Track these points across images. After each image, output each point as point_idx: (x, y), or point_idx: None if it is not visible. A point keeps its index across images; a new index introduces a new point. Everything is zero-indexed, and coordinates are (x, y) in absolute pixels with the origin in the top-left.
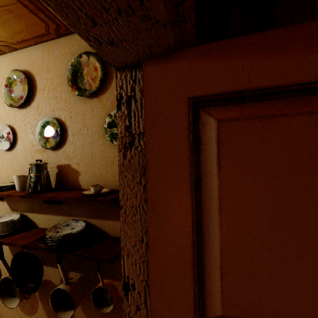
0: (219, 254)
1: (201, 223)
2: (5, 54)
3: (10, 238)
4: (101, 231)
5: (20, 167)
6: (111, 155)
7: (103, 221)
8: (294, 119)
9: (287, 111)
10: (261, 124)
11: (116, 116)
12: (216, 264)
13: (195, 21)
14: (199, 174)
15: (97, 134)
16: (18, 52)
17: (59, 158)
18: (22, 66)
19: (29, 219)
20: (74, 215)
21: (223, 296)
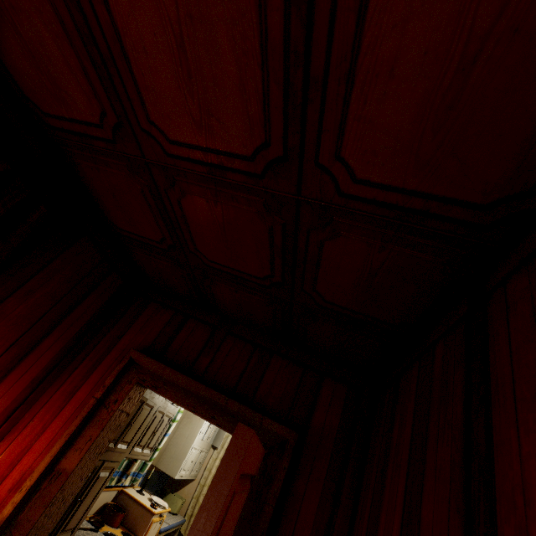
0: None
1: None
2: None
3: None
4: None
5: None
6: None
7: None
8: None
9: None
10: None
11: None
12: None
13: (283, 427)
14: None
15: None
16: None
17: None
18: None
19: None
20: None
21: None
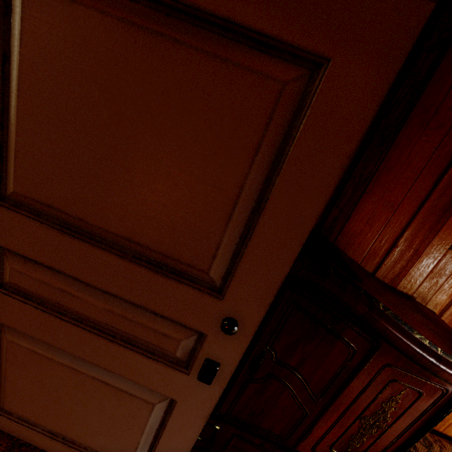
0: (15, 137)
1: (9, 105)
2: None
3: None
4: None
5: None
6: None
7: None
8: (89, 13)
9: (87, 1)
10: (62, 6)
11: None
12: (13, 146)
13: None
14: (10, 48)
15: None
16: None
17: None
18: None
19: None
20: None
21: (15, 175)
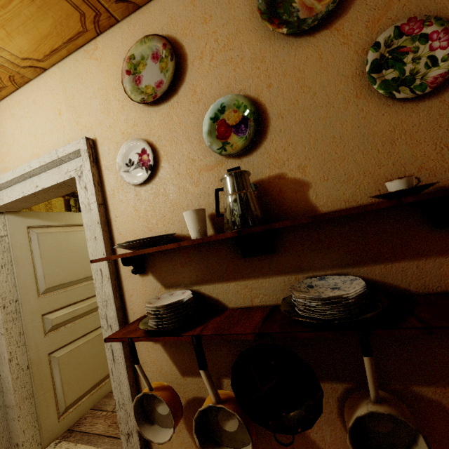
0: None
1: None
2: (116, 26)
3: (203, 328)
4: (385, 288)
5: (171, 206)
6: (384, 127)
7: (386, 266)
8: None
9: None
10: None
11: (387, 44)
12: None
13: None
14: None
15: (339, 98)
16: (140, 12)
17: (255, 169)
18: (151, 32)
19: (204, 297)
20: (308, 268)
21: None
